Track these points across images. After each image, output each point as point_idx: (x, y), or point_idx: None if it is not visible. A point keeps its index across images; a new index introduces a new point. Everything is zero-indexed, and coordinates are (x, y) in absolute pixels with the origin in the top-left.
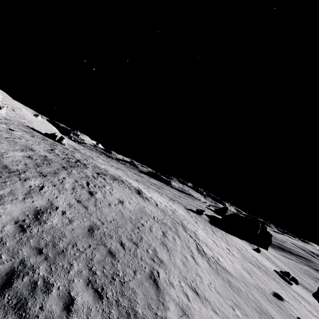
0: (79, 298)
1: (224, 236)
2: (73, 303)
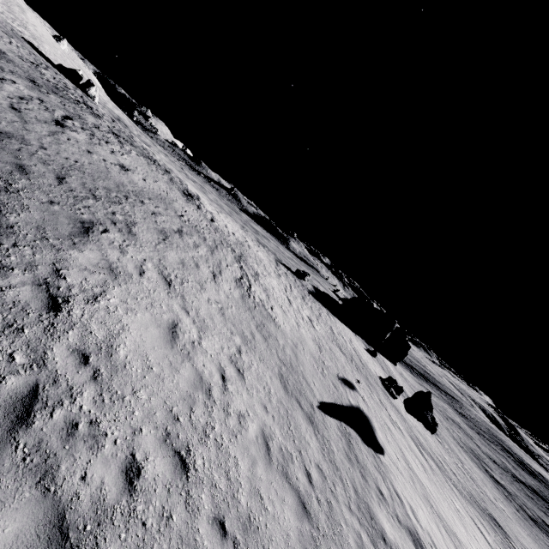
0: None
1: (321, 311)
2: None
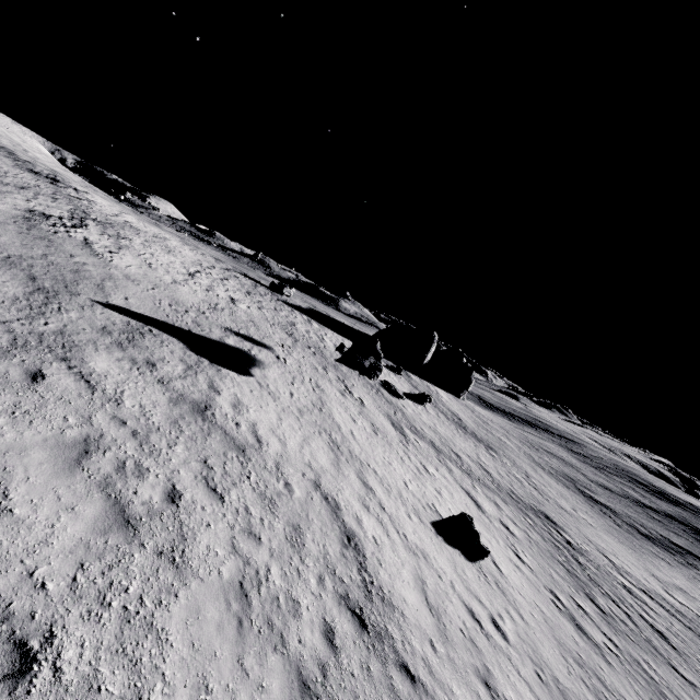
0: None
1: (288, 312)
2: None
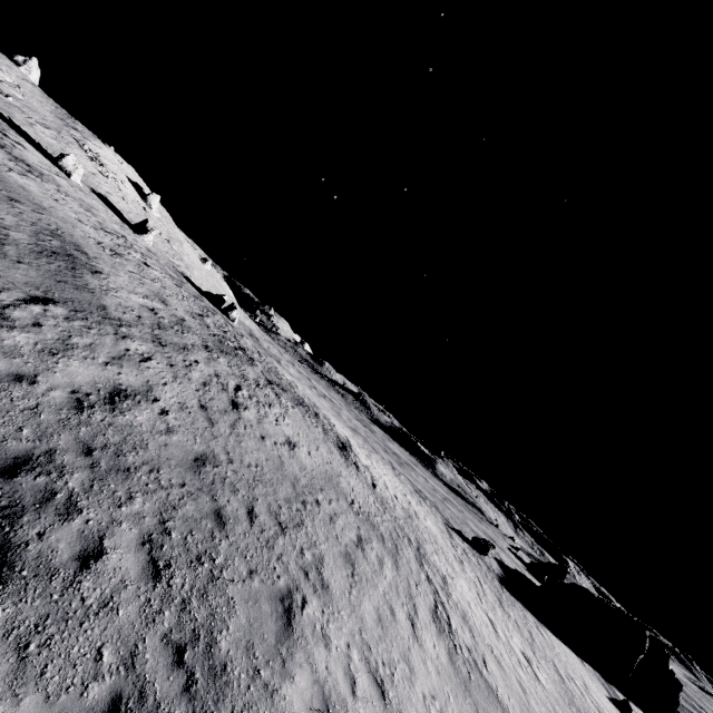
0: (116, 556)
1: (529, 625)
2: (100, 558)
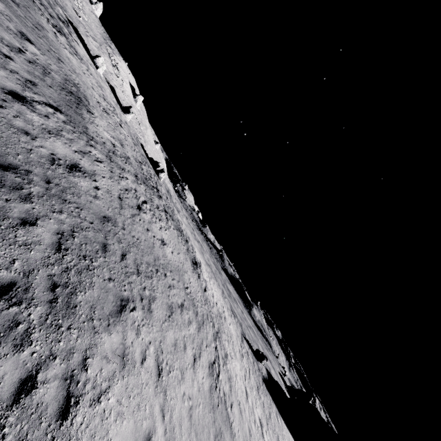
0: (41, 230)
1: (271, 410)
2: (32, 226)
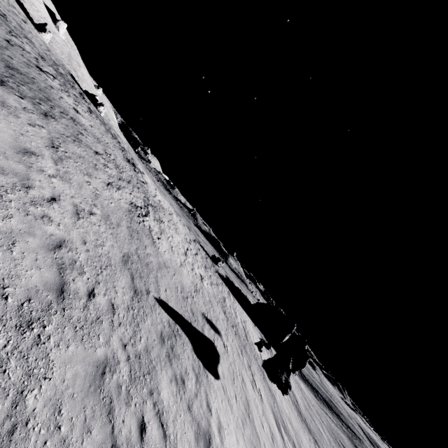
0: None
1: (221, 286)
2: None
